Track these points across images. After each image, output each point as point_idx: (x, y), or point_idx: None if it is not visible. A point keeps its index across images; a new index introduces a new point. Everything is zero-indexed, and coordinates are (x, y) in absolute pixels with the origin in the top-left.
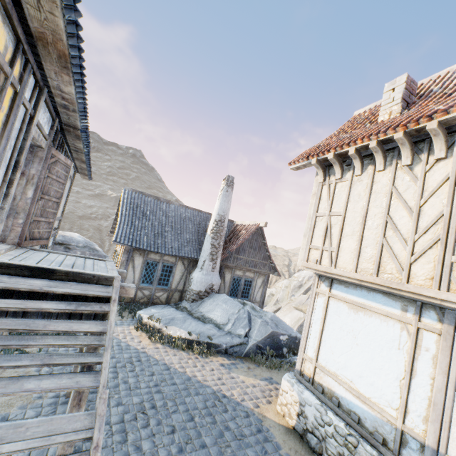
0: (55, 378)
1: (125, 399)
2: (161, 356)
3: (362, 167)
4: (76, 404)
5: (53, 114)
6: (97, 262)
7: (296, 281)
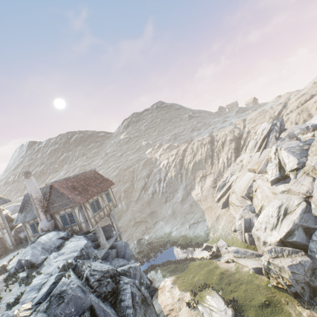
0: None
1: None
2: None
3: None
4: None
5: None
6: None
7: (253, 141)
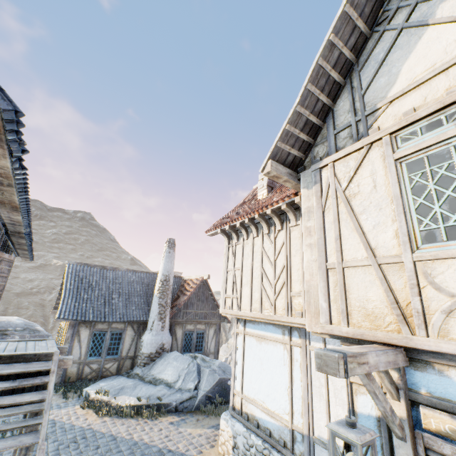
0: (2, 441)
1: None
2: (108, 428)
3: (247, 234)
4: None
5: (1, 227)
6: (39, 343)
7: None
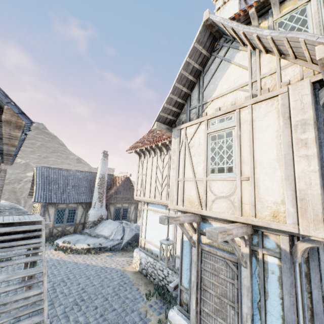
0: (25, 258)
1: (53, 279)
2: (72, 259)
3: (149, 154)
4: (30, 278)
5: None
6: (30, 216)
7: None
